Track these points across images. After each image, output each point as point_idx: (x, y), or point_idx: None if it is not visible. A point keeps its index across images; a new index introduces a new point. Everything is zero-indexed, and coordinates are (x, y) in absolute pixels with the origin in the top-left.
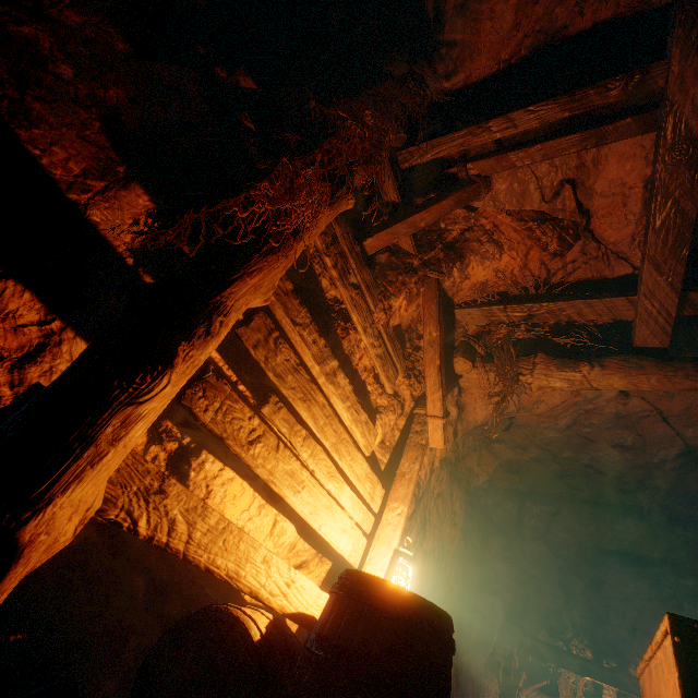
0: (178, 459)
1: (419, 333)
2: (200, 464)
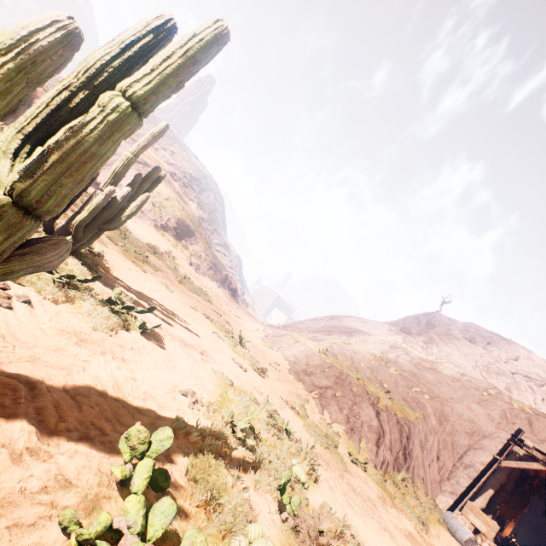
0: None
1: None
2: None
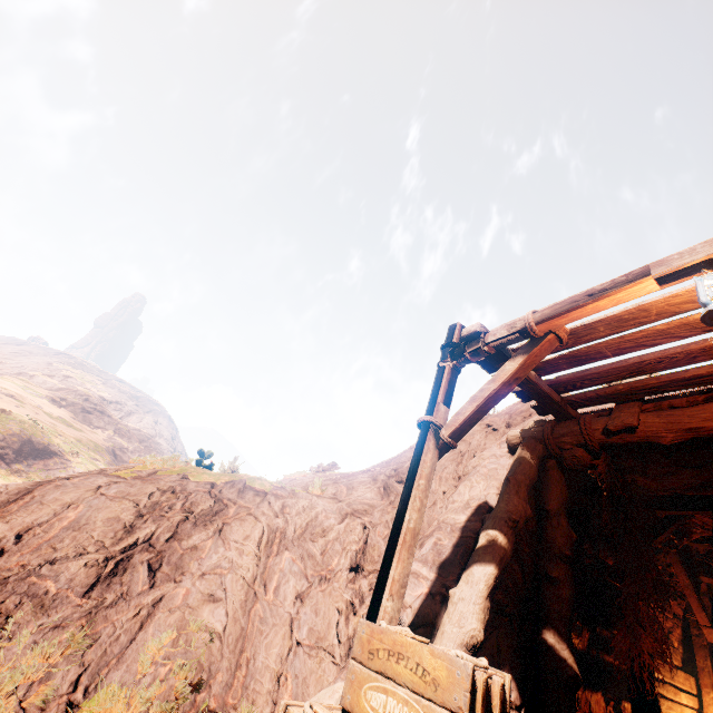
0: (616, 708)
1: (666, 562)
2: (623, 706)
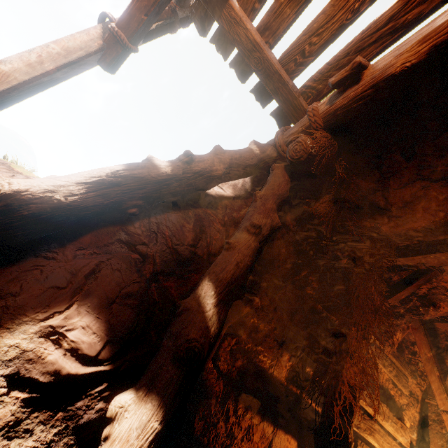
0: None
1: (411, 341)
2: None
